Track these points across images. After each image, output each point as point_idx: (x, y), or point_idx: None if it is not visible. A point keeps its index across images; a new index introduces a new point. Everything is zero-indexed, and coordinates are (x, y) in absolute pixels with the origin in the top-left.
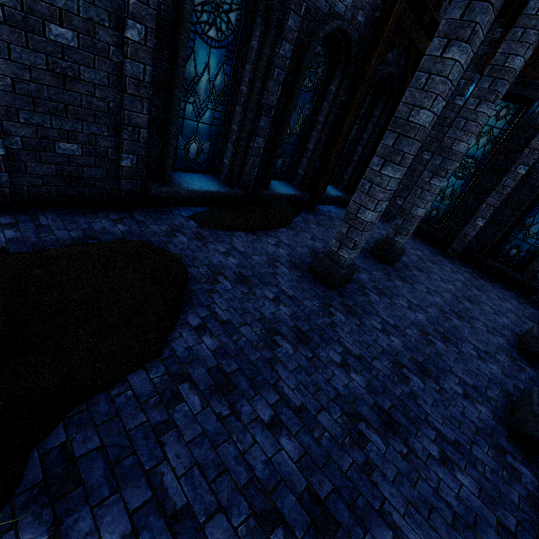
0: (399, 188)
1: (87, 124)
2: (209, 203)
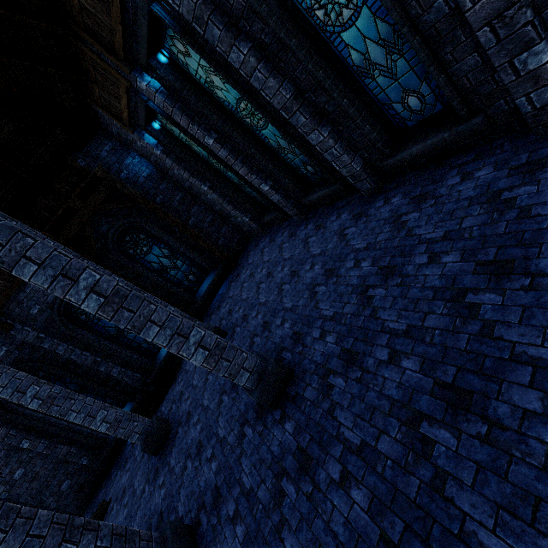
0: (234, 214)
1: (58, 474)
2: (141, 413)
